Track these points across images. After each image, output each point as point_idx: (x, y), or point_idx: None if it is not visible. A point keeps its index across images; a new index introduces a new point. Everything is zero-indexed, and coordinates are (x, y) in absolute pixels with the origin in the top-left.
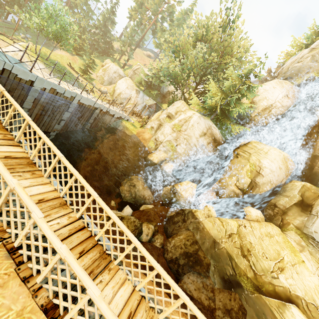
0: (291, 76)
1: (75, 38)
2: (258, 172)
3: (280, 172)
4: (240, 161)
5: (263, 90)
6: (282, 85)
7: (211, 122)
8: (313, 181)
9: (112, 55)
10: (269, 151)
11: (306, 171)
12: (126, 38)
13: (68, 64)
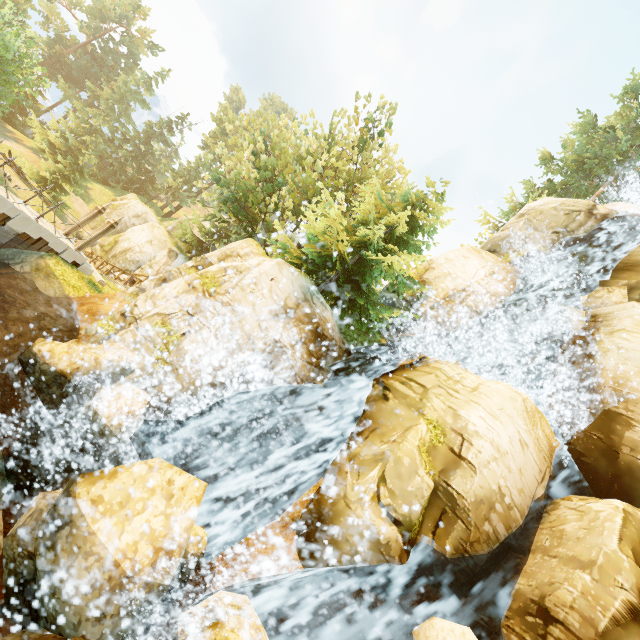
0: (495, 247)
1: (67, 139)
2: (458, 451)
3: (525, 459)
4: (397, 412)
5: (444, 260)
6: (482, 255)
7: (313, 286)
8: (633, 501)
9: (150, 197)
10: (480, 386)
11: (598, 462)
12: (185, 170)
13: (5, 154)
